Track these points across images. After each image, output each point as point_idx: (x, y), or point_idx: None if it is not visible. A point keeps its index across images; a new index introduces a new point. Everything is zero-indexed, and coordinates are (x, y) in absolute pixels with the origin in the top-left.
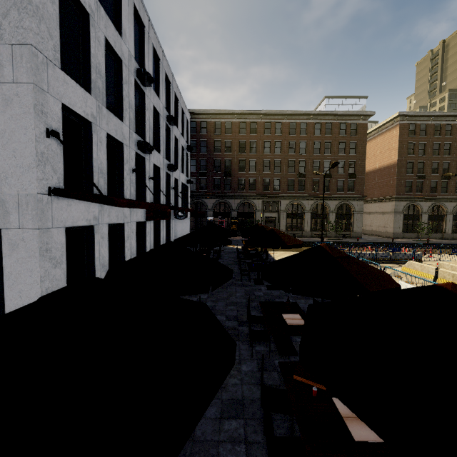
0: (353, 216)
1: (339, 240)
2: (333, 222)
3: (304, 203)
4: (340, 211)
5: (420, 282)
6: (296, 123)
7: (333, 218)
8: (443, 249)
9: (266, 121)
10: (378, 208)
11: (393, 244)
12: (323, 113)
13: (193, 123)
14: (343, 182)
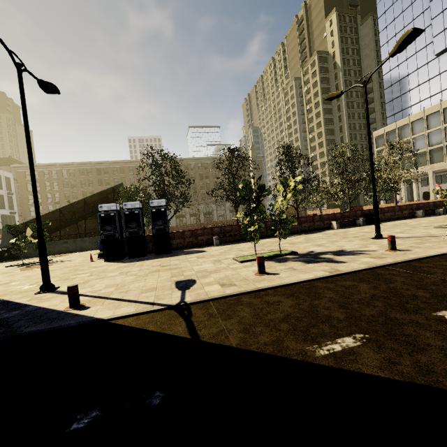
0: None
1: None
2: None
3: None
4: None
5: None
6: (101, 168)
7: None
8: None
9: (80, 168)
10: None
11: None
12: (115, 162)
13: (28, 172)
14: None
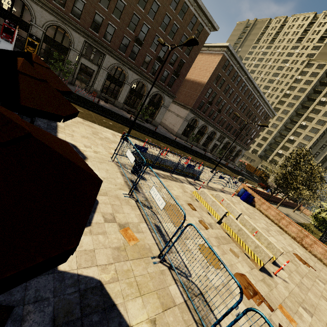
0: (160, 107)
1: (143, 124)
2: (145, 106)
3: (129, 73)
4: (154, 99)
5: (209, 222)
6: None
7: (146, 102)
8: (200, 159)
9: None
10: (176, 110)
11: (176, 143)
12: None
13: None
14: (168, 75)
